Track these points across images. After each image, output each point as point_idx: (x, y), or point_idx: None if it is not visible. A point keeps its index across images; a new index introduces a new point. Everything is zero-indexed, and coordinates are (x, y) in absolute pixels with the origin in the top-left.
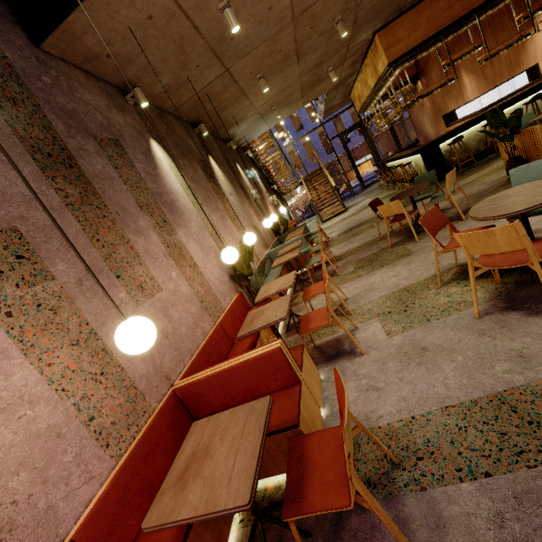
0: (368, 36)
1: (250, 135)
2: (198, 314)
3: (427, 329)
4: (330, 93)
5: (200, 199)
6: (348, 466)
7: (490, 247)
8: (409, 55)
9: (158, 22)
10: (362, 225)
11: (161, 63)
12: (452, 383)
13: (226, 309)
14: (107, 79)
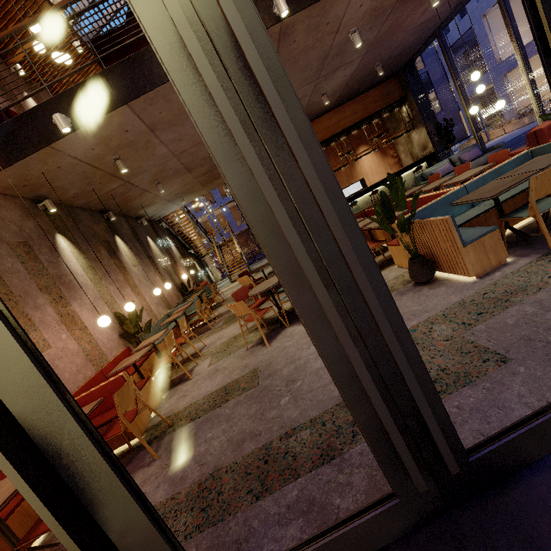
0: None
1: (162, 212)
2: (82, 364)
3: (226, 359)
4: None
5: (99, 275)
6: (117, 410)
7: (240, 312)
8: None
9: (66, 168)
10: None
11: (69, 184)
12: (215, 384)
13: (111, 360)
14: (23, 196)
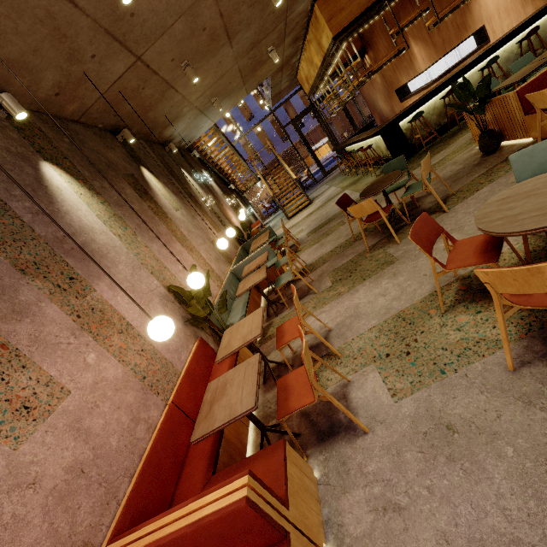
0: (307, 7)
1: (192, 133)
2: (138, 402)
3: (445, 388)
4: (275, 77)
5: (131, 228)
6: None
7: (532, 286)
8: (354, 25)
9: None
10: (331, 222)
11: (32, 54)
12: (513, 508)
13: (182, 372)
14: None
